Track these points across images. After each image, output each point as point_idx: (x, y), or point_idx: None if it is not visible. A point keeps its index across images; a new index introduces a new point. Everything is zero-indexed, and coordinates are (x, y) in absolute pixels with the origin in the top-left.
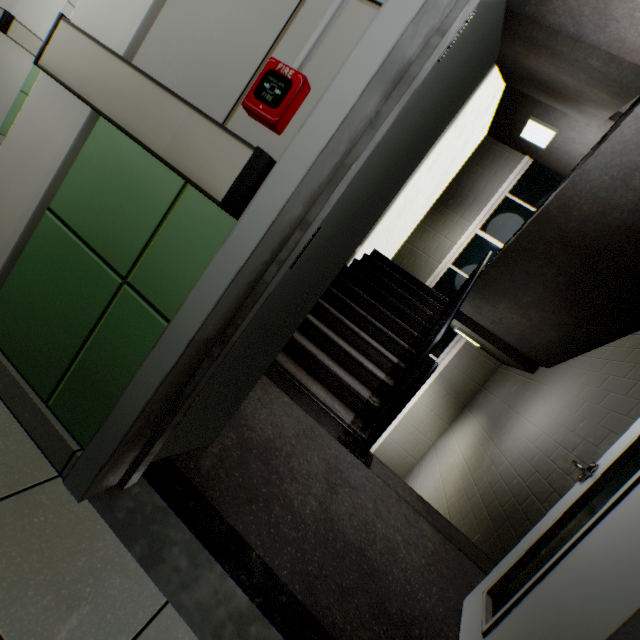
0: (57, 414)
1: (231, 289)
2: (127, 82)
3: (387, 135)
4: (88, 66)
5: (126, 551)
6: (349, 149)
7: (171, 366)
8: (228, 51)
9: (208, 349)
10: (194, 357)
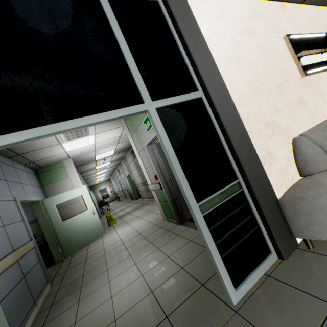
0: (174, 219)
1: (167, 194)
2: (153, 186)
3: (166, 165)
4: (151, 187)
5: (185, 226)
6: (162, 173)
7: (171, 205)
8: (153, 176)
9: (174, 201)
10: (173, 203)
